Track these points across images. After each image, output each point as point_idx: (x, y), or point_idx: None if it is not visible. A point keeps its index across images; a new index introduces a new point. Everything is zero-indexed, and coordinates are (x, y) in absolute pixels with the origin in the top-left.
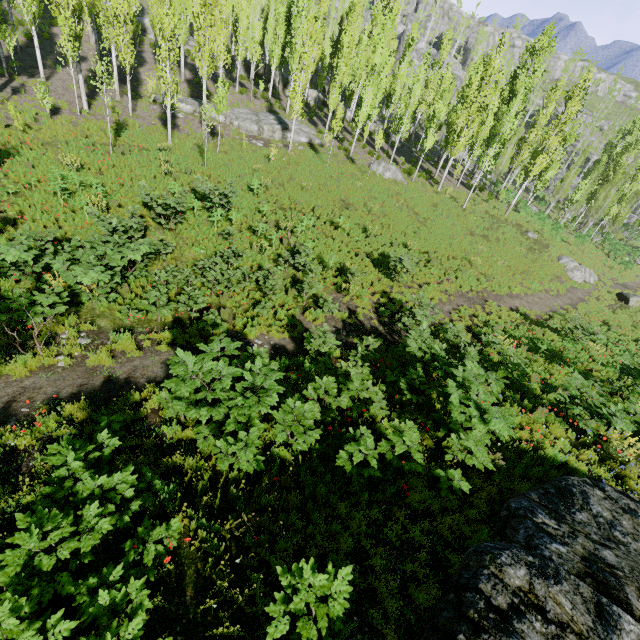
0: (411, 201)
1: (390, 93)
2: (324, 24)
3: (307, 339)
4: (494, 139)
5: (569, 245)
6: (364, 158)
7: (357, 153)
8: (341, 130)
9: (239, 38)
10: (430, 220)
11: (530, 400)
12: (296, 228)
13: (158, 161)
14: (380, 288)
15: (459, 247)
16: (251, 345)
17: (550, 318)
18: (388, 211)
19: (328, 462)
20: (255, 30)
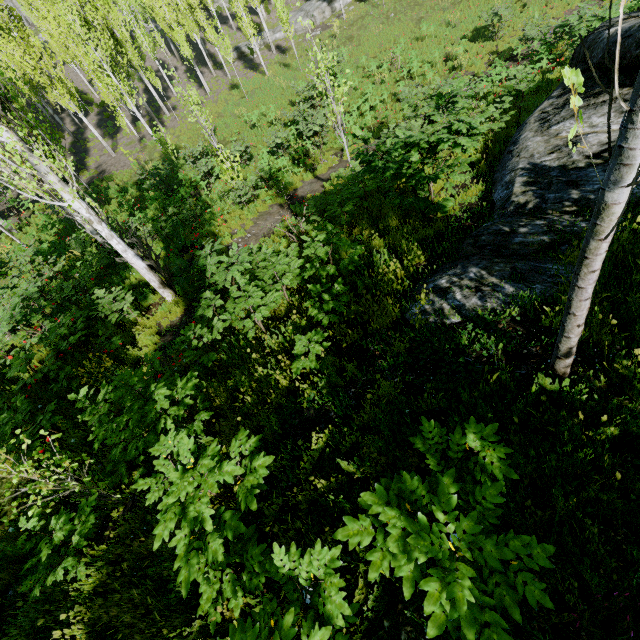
0: None
1: None
2: None
3: None
4: None
5: None
6: None
7: None
8: None
9: None
10: None
11: None
12: (395, 54)
13: (273, 87)
14: (486, 52)
15: None
16: None
17: None
18: None
19: None
20: None
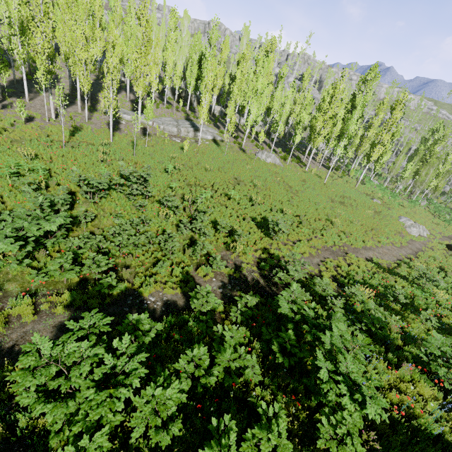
0: (286, 178)
1: (269, 107)
2: (225, 66)
3: (192, 298)
4: (343, 135)
5: (404, 208)
6: (252, 149)
7: (247, 146)
8: (236, 131)
9: (167, 74)
10: (300, 191)
11: (393, 352)
12: (196, 200)
13: (99, 152)
14: (262, 245)
15: (323, 211)
16: (145, 302)
17: (398, 266)
18: (269, 185)
19: (193, 451)
20: (177, 69)
